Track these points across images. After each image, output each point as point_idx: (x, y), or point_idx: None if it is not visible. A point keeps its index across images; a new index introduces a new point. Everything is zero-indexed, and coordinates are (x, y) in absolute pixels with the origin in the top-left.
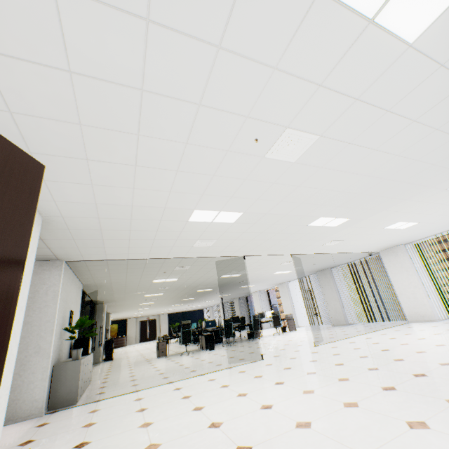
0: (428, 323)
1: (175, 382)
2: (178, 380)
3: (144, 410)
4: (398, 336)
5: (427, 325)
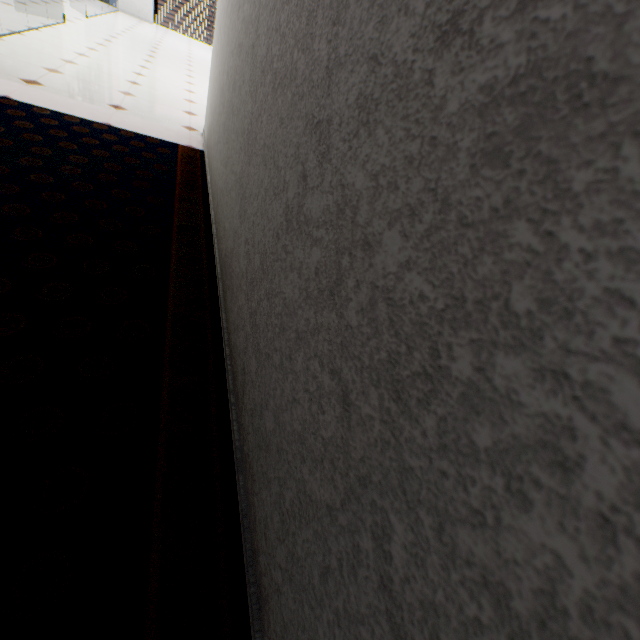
0: (147, 23)
1: (24, 34)
2: (20, 32)
3: (142, 85)
4: (161, 38)
5: (156, 29)
